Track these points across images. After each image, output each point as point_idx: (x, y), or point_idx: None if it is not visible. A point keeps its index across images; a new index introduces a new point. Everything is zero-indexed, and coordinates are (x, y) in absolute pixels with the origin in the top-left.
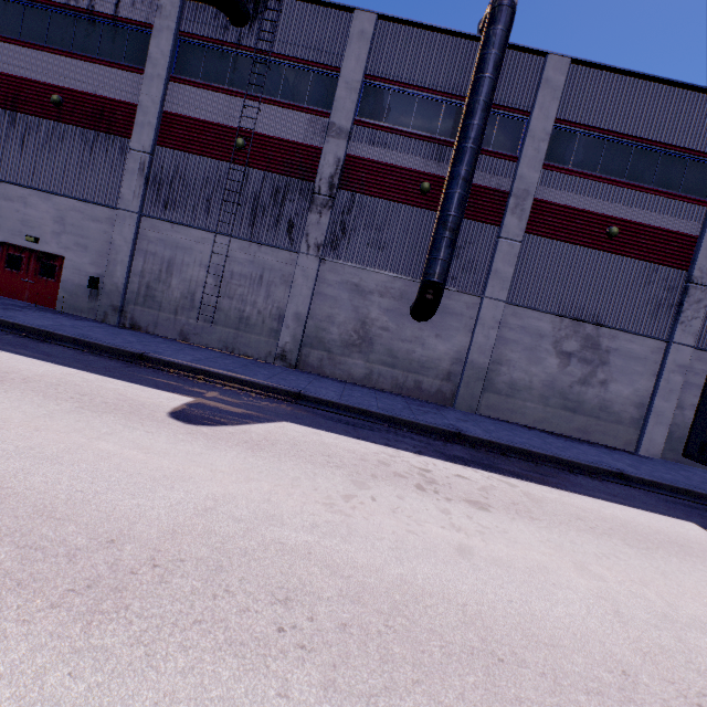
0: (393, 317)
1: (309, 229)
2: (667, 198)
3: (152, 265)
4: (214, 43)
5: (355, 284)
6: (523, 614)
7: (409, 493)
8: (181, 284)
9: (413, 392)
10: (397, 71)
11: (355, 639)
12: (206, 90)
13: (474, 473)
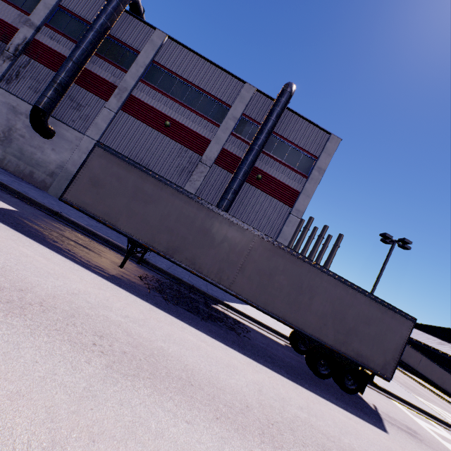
0: (30, 131)
1: None
2: (201, 117)
3: None
4: None
5: (13, 106)
6: None
7: None
8: None
9: (27, 177)
10: (77, 9)
11: None
12: None
13: None
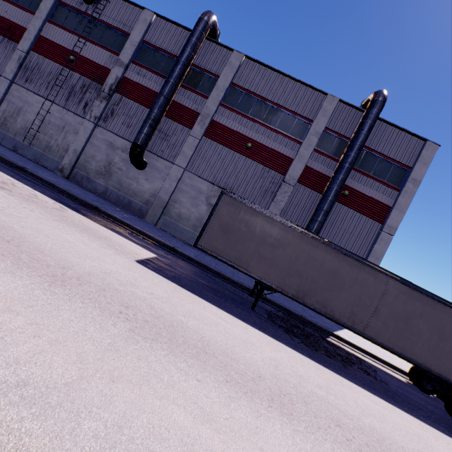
0: (126, 164)
1: (94, 108)
2: (281, 135)
3: (11, 108)
4: (74, 9)
5: (111, 142)
6: None
7: None
8: (22, 121)
9: (126, 207)
10: (159, 42)
11: None
12: (63, 30)
13: (51, 201)
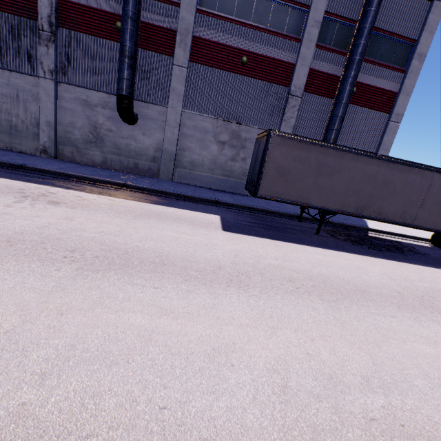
0: (114, 122)
1: (42, 58)
2: (277, 36)
3: None
4: None
5: (84, 100)
6: None
7: (8, 197)
8: None
9: (134, 170)
10: None
11: None
12: None
13: (94, 196)
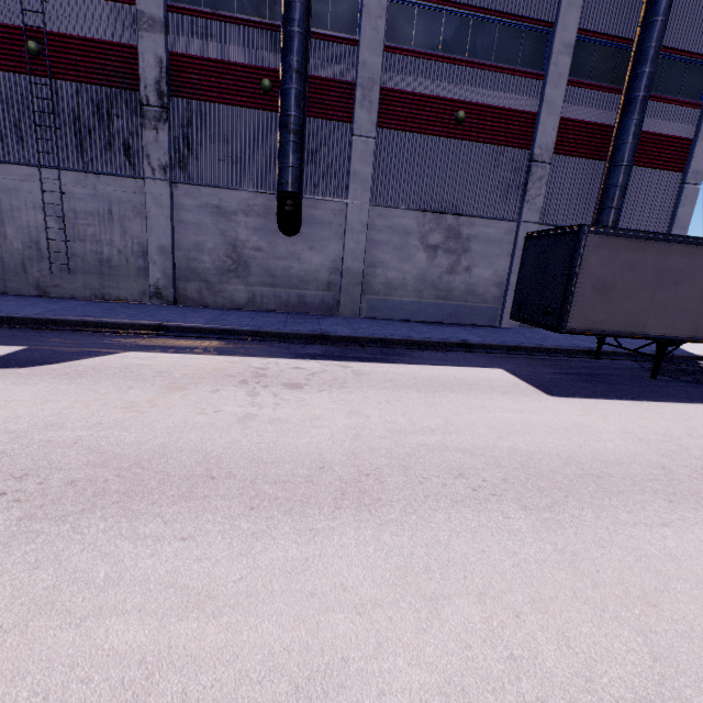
0: (264, 236)
1: (149, 149)
2: (507, 74)
3: None
4: None
5: (215, 206)
6: (263, 449)
7: (227, 387)
8: (19, 233)
9: (299, 308)
10: None
11: (77, 488)
12: None
13: (315, 364)
